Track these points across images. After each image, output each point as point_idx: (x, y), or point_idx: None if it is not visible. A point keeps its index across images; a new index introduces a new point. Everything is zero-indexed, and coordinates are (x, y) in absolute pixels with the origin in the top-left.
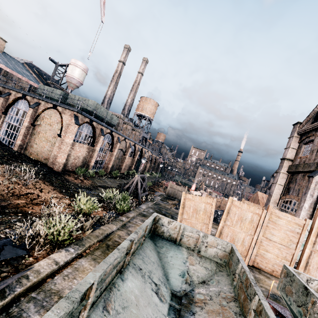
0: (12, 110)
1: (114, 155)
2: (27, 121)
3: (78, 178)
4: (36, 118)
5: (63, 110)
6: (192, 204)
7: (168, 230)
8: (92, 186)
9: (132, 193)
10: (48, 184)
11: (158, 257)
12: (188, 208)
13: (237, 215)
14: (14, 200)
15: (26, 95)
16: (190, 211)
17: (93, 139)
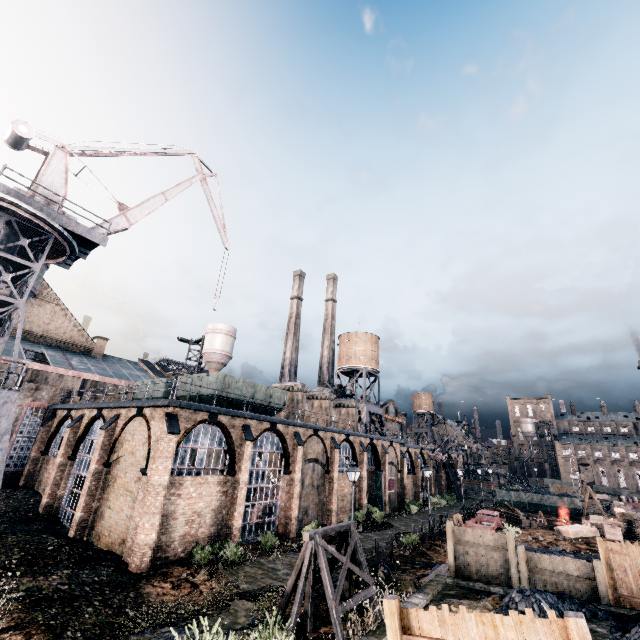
0: (84, 445)
1: (297, 480)
2: (94, 460)
3: (189, 579)
4: (112, 446)
5: (152, 411)
6: None
7: None
8: (218, 599)
9: (310, 608)
10: None
11: None
12: None
13: None
14: None
15: (102, 409)
16: None
17: (229, 457)
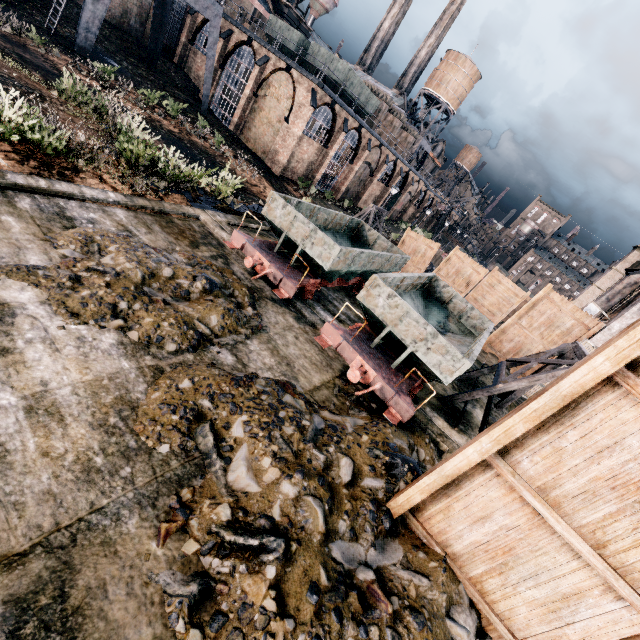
0: (231, 62)
1: (354, 171)
2: (249, 87)
3: (298, 191)
4: (261, 83)
5: (299, 77)
6: (413, 244)
7: (366, 236)
8: None
9: None
10: (270, 184)
11: (351, 245)
12: (407, 248)
13: (456, 269)
14: (249, 187)
15: (252, 40)
16: (408, 251)
17: (329, 136)
